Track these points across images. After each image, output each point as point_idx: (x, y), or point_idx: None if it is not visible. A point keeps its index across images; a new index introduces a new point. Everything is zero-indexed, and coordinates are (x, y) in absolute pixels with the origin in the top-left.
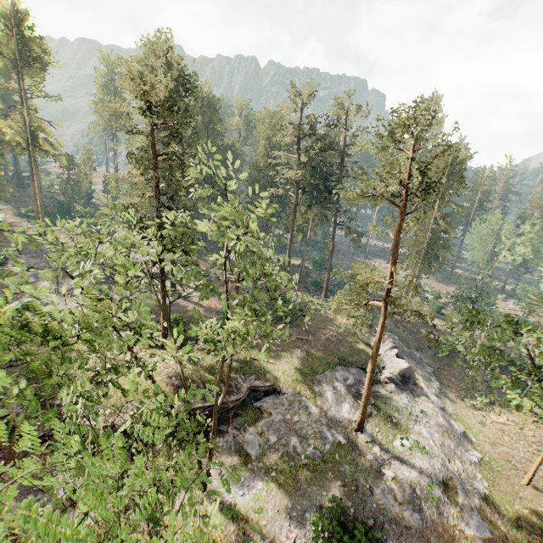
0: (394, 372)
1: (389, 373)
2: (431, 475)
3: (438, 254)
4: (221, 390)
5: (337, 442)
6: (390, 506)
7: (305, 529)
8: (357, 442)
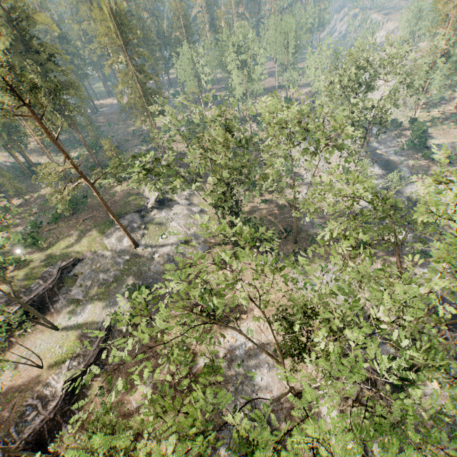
0: (152, 203)
1: (150, 205)
2: (178, 243)
3: (156, 102)
4: (39, 283)
5: (126, 260)
6: (159, 269)
7: (119, 306)
8: (138, 253)
